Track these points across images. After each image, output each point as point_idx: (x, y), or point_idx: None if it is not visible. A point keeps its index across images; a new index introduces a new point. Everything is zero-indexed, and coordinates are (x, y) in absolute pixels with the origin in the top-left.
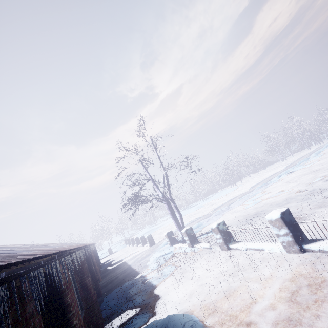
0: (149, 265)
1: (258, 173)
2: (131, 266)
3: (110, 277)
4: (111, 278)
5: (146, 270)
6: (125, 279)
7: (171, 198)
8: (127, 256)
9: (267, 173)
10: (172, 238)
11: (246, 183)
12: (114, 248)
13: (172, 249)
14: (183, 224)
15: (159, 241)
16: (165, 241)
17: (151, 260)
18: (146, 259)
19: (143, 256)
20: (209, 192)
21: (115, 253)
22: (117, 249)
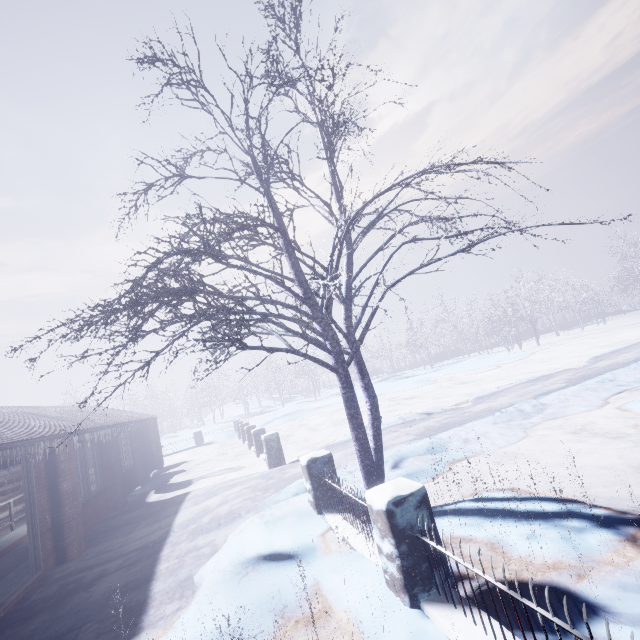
0: (199, 593)
1: (580, 331)
2: (167, 540)
3: (101, 552)
4: (91, 568)
5: (168, 625)
6: (87, 626)
7: (351, 331)
8: (208, 474)
9: (626, 332)
10: (326, 485)
11: (555, 347)
12: (210, 433)
13: (315, 535)
14: (381, 442)
15: (298, 456)
16: (302, 480)
17: (221, 560)
18: (215, 537)
19: (221, 512)
20: (446, 354)
21: (207, 446)
22: (214, 437)
